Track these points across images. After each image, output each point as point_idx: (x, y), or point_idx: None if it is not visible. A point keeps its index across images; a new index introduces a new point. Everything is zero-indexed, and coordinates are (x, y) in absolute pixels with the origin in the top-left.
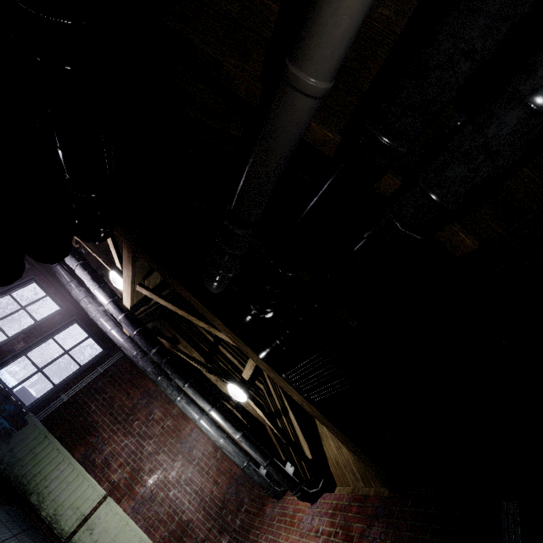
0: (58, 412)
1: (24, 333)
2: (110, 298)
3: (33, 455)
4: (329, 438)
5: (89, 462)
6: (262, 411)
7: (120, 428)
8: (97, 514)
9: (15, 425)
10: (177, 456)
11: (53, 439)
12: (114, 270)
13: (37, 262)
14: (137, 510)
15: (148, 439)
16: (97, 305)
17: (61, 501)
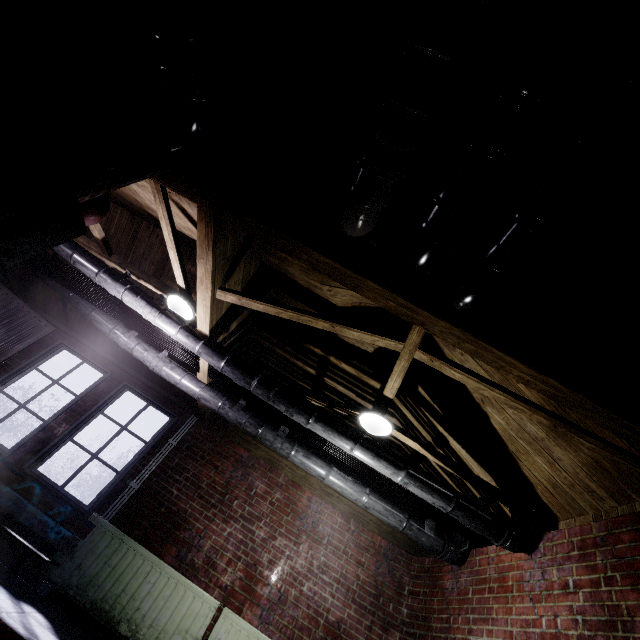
0: (131, 506)
1: (63, 412)
2: (179, 324)
3: (110, 568)
4: (532, 453)
5: (187, 566)
6: (417, 442)
7: (217, 514)
8: (214, 635)
9: (78, 531)
10: (300, 536)
11: (131, 543)
12: (174, 293)
13: (63, 323)
14: (266, 619)
15: (256, 521)
16: (155, 352)
17: (161, 625)
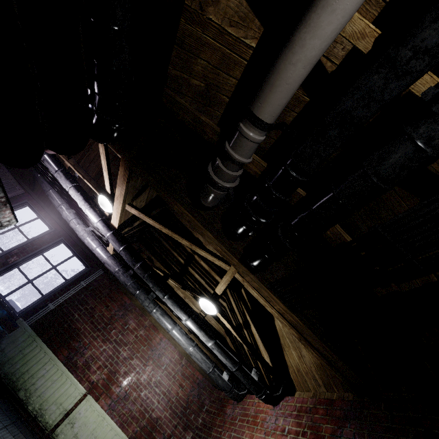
0: (46, 319)
1: (17, 248)
2: (100, 217)
3: (22, 355)
4: (291, 348)
5: (72, 364)
6: (229, 324)
7: (100, 335)
8: (77, 410)
9: (7, 328)
10: (148, 361)
11: (40, 342)
12: (103, 194)
13: (31, 189)
14: (112, 407)
15: (123, 345)
16: (84, 226)
17: (46, 397)
